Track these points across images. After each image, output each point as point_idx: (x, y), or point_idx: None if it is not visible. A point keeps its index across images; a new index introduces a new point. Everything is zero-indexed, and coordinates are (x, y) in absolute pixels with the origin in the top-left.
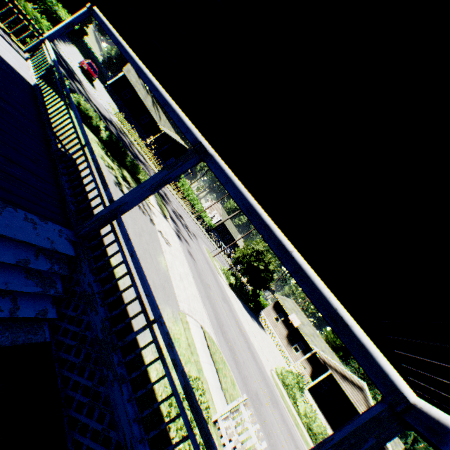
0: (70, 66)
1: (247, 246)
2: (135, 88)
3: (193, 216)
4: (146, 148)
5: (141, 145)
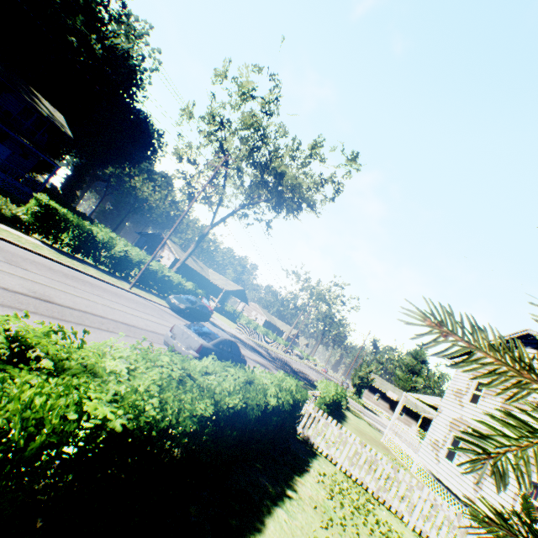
0: (233, 334)
1: (360, 371)
2: (189, 264)
3: (280, 351)
4: (252, 332)
5: (249, 333)
